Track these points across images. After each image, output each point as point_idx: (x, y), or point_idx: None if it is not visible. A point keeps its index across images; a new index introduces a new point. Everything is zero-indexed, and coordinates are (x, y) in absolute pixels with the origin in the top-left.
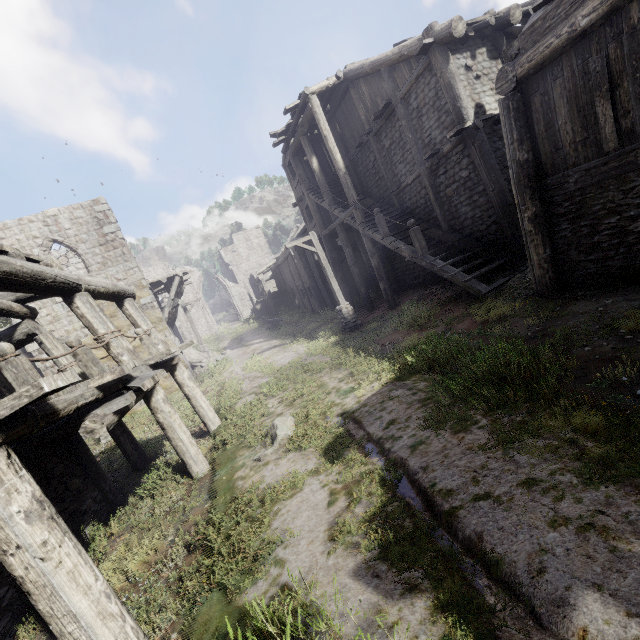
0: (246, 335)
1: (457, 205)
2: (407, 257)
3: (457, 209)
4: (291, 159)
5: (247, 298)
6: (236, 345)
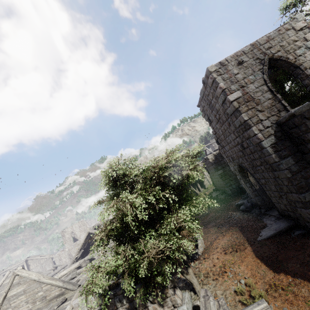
0: None
1: None
2: None
3: None
4: None
5: None
6: None
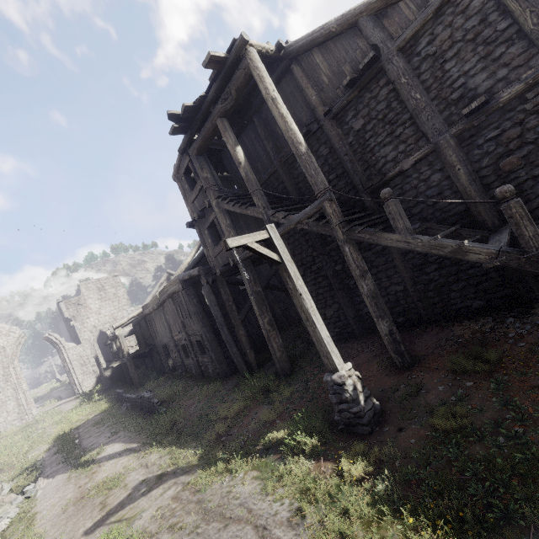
0: (86, 428)
1: (524, 183)
2: (485, 261)
3: (523, 189)
4: (193, 158)
5: (92, 362)
6: (62, 459)
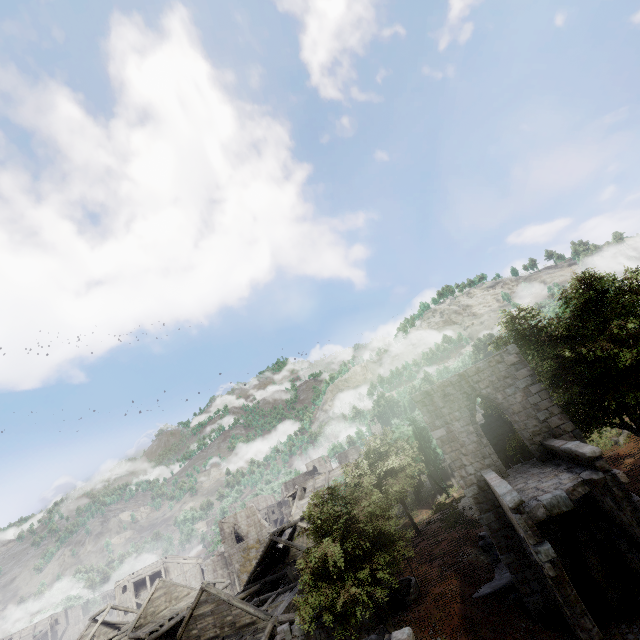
0: None
1: None
2: None
3: None
4: None
5: None
6: None
